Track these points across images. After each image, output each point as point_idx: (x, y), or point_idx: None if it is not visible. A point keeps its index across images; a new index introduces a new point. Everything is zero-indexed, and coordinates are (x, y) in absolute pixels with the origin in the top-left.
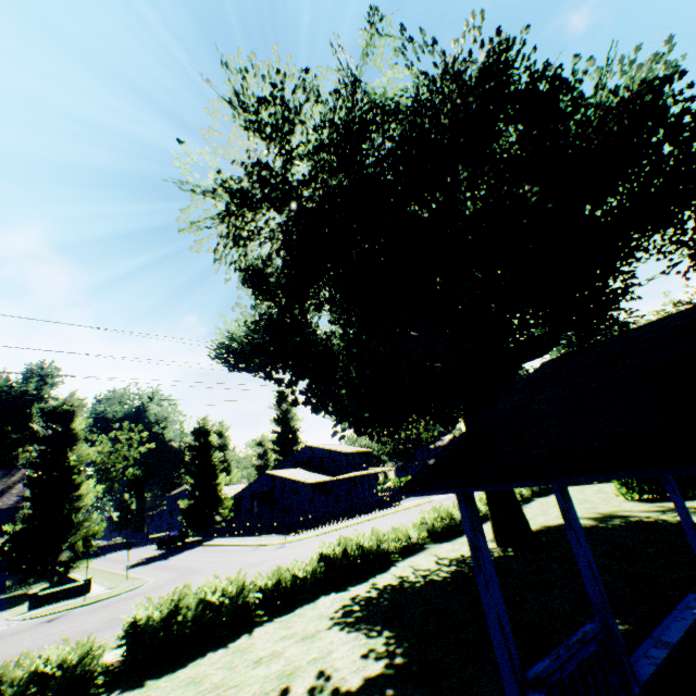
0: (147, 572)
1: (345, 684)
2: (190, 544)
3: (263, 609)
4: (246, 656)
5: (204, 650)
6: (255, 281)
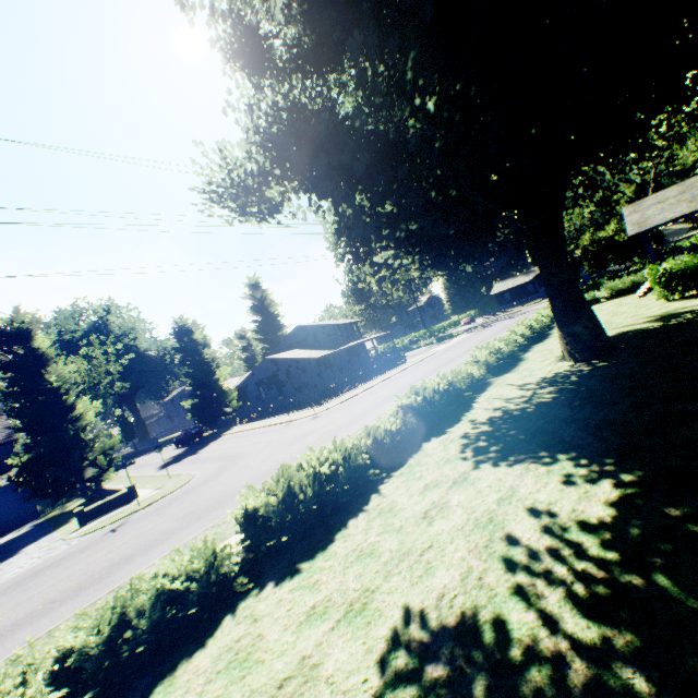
0: (185, 468)
1: (589, 516)
2: (210, 437)
3: (375, 468)
4: (402, 515)
5: (339, 520)
6: (249, 52)
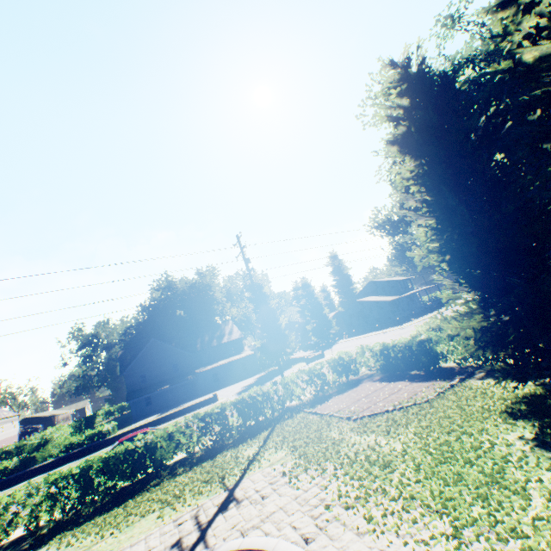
0: (334, 351)
1: None
2: (326, 345)
3: None
4: None
5: None
6: (405, 189)
